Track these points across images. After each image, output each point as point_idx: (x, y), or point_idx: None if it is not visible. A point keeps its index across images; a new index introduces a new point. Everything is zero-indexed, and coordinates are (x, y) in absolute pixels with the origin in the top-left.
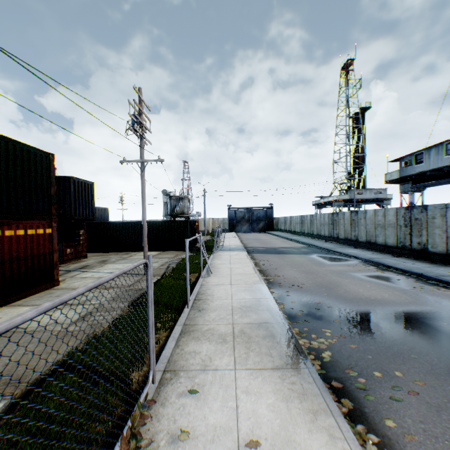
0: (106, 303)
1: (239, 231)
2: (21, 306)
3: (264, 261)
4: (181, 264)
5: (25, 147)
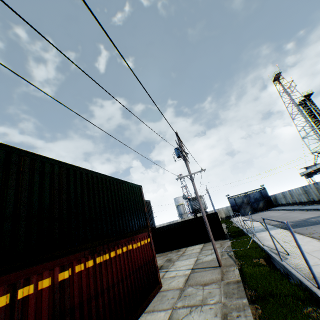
0: (225, 300)
1: (243, 214)
2: (155, 311)
3: (314, 233)
4: (239, 251)
5: (131, 184)
